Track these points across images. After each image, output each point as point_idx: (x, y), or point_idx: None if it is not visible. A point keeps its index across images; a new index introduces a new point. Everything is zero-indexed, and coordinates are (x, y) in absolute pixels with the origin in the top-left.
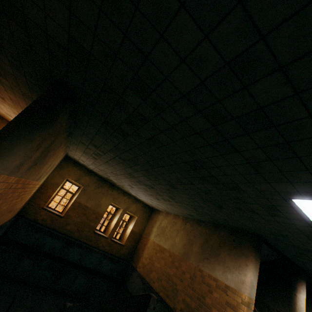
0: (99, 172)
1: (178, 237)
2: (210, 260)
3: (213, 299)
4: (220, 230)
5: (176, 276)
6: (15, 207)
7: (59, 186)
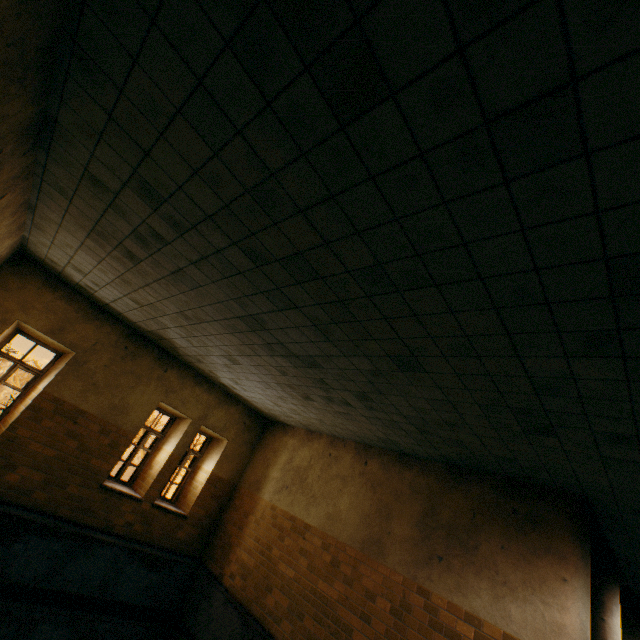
0: (132, 312)
1: (347, 497)
2: (451, 563)
3: None
4: (469, 482)
5: (349, 606)
6: None
7: None
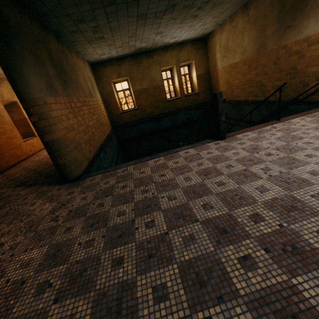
0: (124, 52)
1: (245, 39)
2: (294, 25)
3: (306, 61)
4: None
5: (258, 75)
6: (102, 122)
7: (114, 92)
